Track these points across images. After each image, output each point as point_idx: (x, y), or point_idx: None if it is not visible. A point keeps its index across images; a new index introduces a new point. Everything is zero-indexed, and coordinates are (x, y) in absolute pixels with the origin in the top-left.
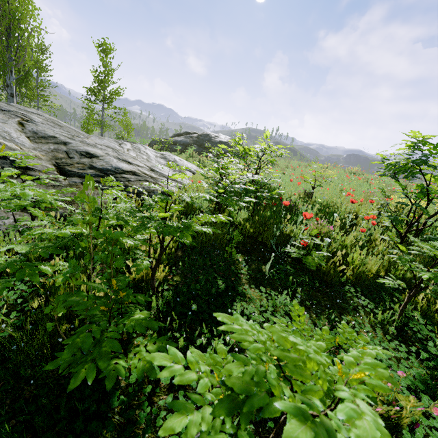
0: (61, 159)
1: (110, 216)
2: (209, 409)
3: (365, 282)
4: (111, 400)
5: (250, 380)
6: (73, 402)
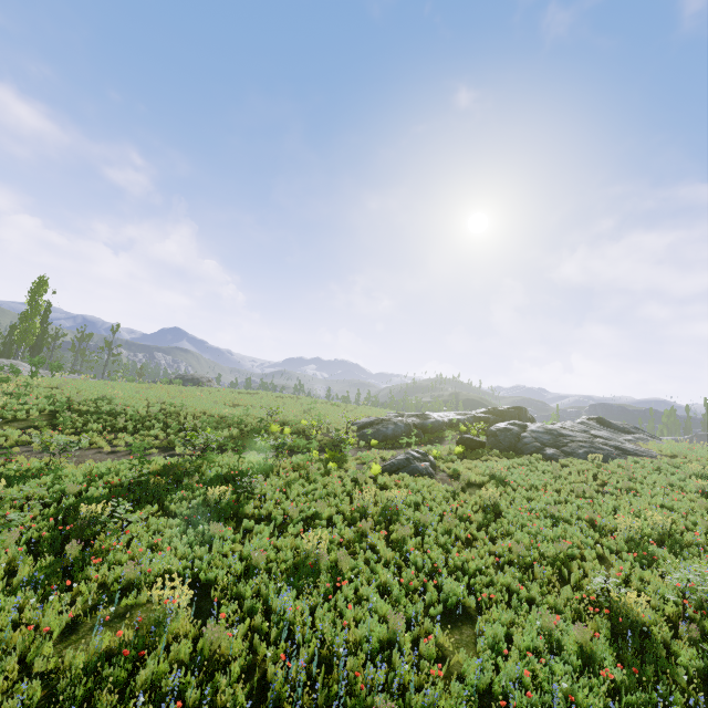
0: None
1: None
2: None
3: None
4: None
5: None
6: None
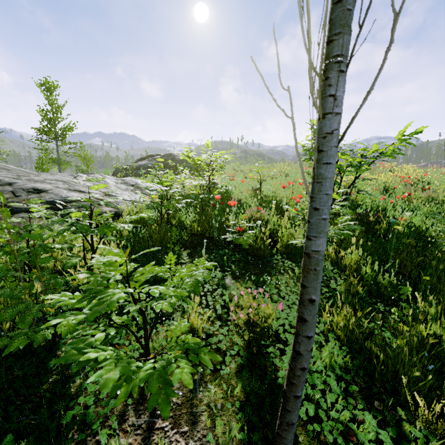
0: (7, 199)
1: (34, 227)
2: (83, 316)
3: (292, 250)
4: (48, 364)
5: (95, 283)
6: (14, 371)
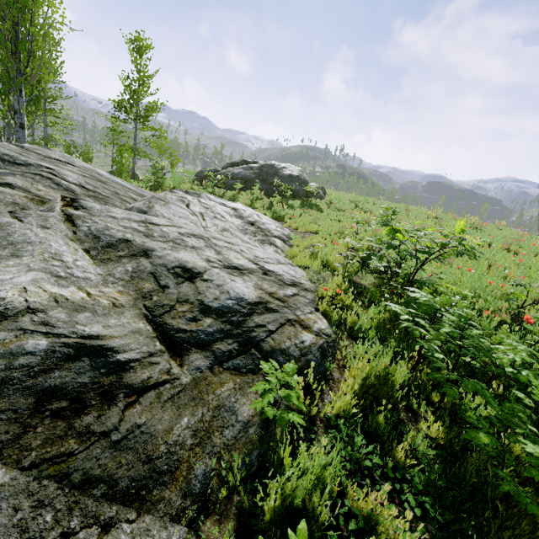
0: (150, 294)
1: None
2: None
3: None
4: None
5: None
6: None
